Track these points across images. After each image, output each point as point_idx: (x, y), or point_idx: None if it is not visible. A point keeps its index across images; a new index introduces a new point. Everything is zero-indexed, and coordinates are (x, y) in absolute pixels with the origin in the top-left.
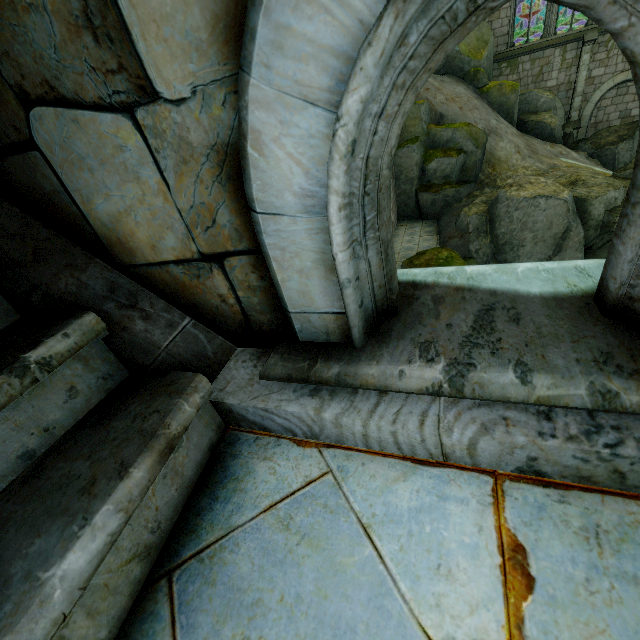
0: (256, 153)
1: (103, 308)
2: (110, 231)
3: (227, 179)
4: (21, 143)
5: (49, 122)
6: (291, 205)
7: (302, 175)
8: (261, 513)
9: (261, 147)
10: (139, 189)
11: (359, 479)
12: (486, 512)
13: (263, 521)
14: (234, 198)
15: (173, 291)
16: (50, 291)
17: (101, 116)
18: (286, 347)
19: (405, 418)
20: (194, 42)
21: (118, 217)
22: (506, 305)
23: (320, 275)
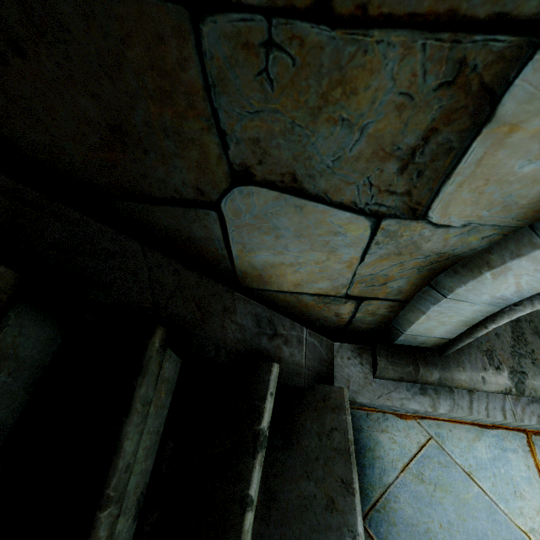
0: (491, 276)
1: (262, 346)
2: (255, 270)
3: (428, 269)
4: (195, 201)
5: (259, 199)
6: (481, 299)
7: (512, 291)
8: (401, 473)
9: (499, 275)
10: (325, 257)
11: (452, 442)
12: (528, 456)
13: (405, 478)
14: (421, 278)
15: (288, 305)
16: (227, 346)
17: (338, 212)
18: (386, 350)
19: (493, 413)
20: (508, 202)
21: (276, 265)
22: (526, 318)
23: (455, 325)
